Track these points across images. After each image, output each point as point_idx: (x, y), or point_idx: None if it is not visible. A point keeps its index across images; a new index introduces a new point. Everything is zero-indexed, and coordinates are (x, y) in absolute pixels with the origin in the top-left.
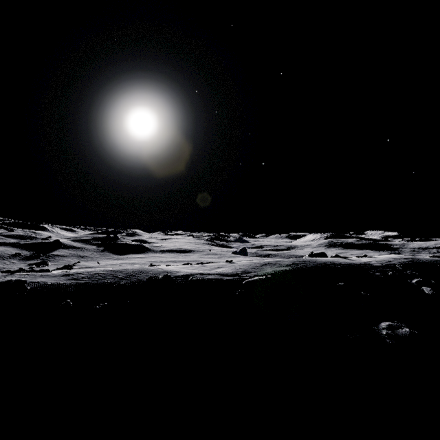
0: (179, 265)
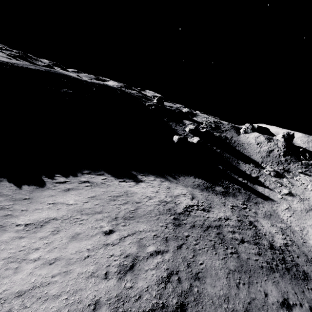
0: None
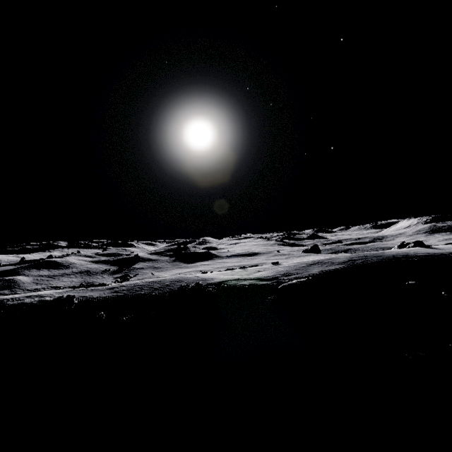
0: (220, 271)
